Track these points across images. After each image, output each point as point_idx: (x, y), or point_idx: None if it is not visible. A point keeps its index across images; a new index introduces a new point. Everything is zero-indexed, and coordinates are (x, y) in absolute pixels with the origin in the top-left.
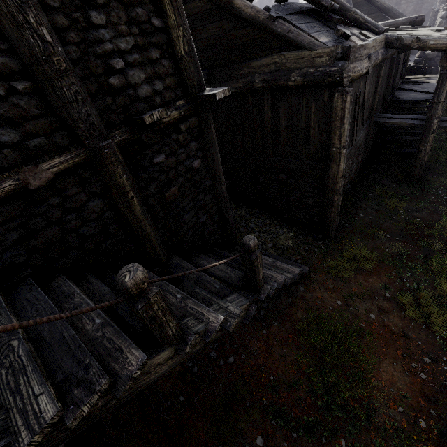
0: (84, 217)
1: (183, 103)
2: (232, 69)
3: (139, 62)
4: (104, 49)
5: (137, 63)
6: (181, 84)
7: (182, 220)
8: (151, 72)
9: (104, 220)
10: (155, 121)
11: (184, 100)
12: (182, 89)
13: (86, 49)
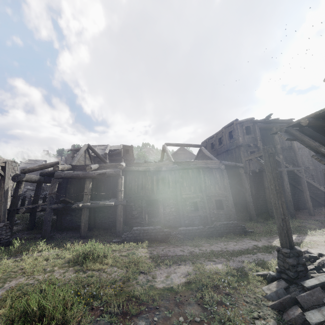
0: (298, 176)
1: (313, 167)
2: (324, 166)
3: (307, 162)
4: (303, 160)
5: (307, 162)
6: (313, 165)
7: (311, 186)
8: (308, 163)
9: (300, 178)
10: (308, 168)
11: (313, 167)
12: (313, 165)
13: (302, 160)
